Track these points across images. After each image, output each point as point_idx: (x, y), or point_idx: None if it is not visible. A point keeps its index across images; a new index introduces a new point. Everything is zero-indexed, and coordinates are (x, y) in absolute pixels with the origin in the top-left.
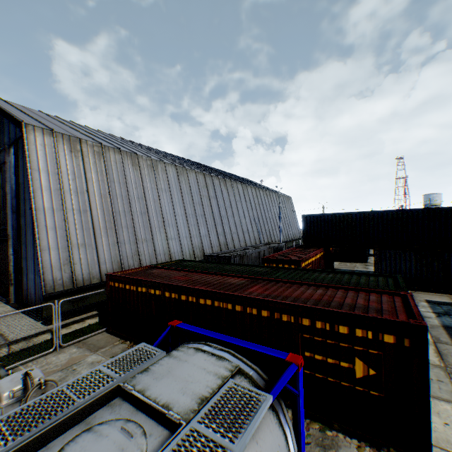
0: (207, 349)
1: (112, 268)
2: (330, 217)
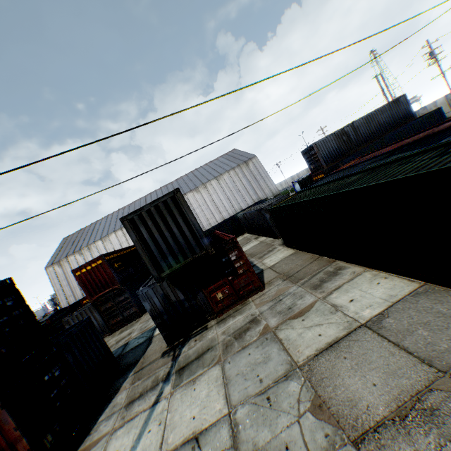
0: None
1: None
2: None
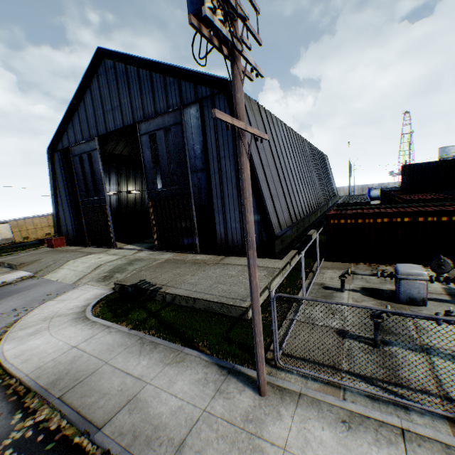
0: None
1: (287, 216)
2: (435, 165)
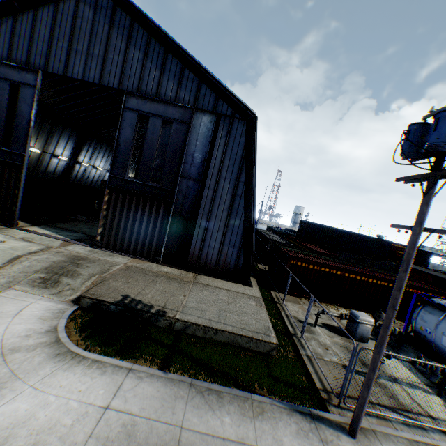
0: (444, 300)
1: None
2: (322, 227)
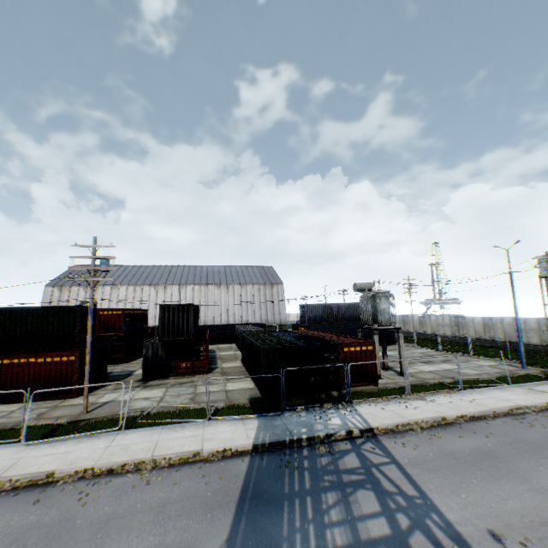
0: None
1: None
2: None
